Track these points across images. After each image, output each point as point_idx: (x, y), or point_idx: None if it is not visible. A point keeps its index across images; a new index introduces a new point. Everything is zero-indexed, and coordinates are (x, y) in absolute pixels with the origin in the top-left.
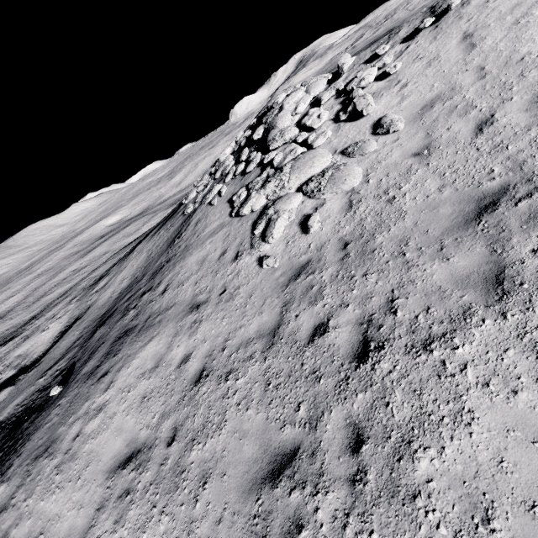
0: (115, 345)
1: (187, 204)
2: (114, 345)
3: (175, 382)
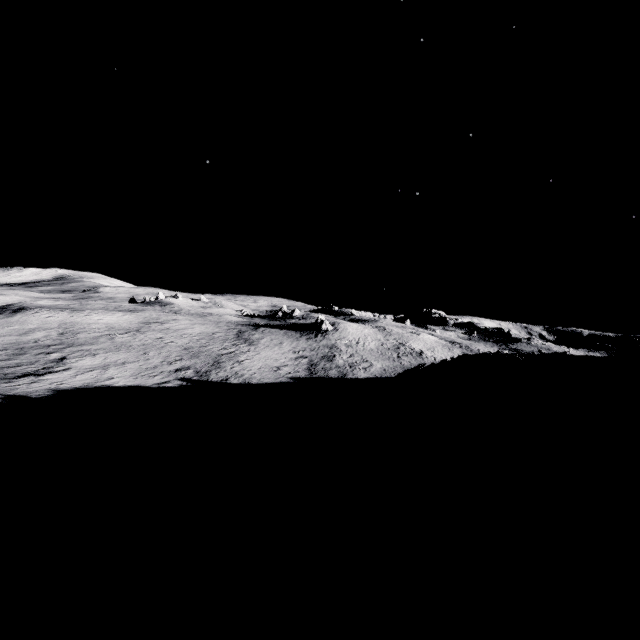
0: None
1: None
2: None
3: None
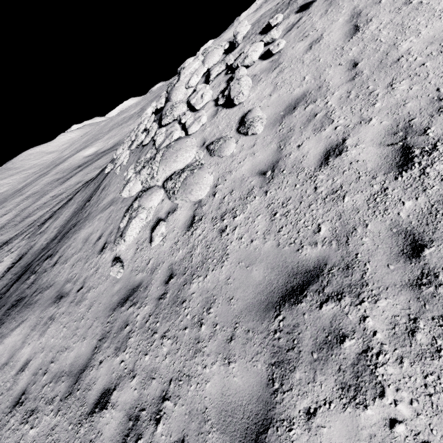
0: (5, 315)
1: (114, 160)
2: (5, 313)
3: (6, 393)
